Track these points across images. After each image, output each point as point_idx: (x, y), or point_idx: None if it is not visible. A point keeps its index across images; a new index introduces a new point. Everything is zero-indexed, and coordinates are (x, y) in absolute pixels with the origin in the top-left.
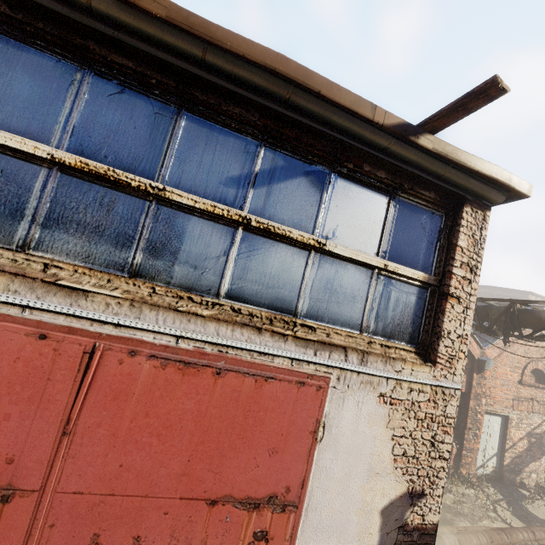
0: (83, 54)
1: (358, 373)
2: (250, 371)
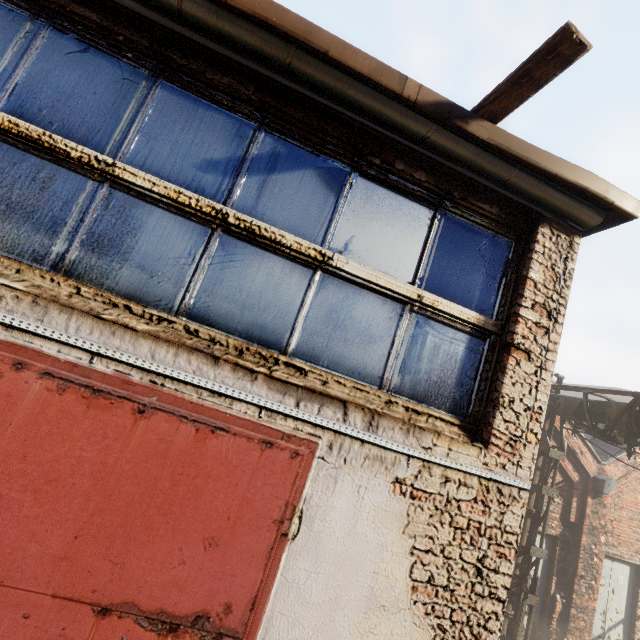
0: (37, 1)
1: (362, 442)
2: (191, 415)
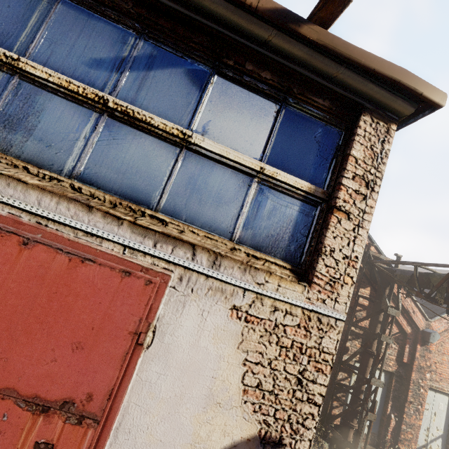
0: None
1: (206, 276)
2: (65, 248)
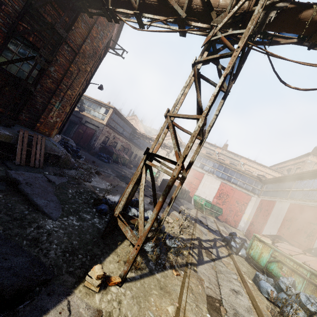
0: (314, 178)
1: None
2: None
